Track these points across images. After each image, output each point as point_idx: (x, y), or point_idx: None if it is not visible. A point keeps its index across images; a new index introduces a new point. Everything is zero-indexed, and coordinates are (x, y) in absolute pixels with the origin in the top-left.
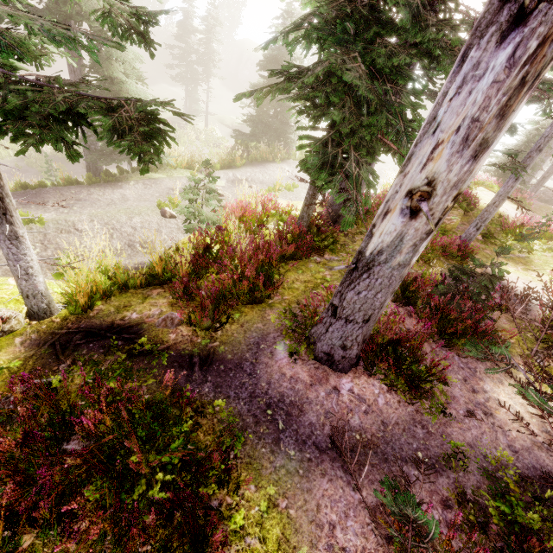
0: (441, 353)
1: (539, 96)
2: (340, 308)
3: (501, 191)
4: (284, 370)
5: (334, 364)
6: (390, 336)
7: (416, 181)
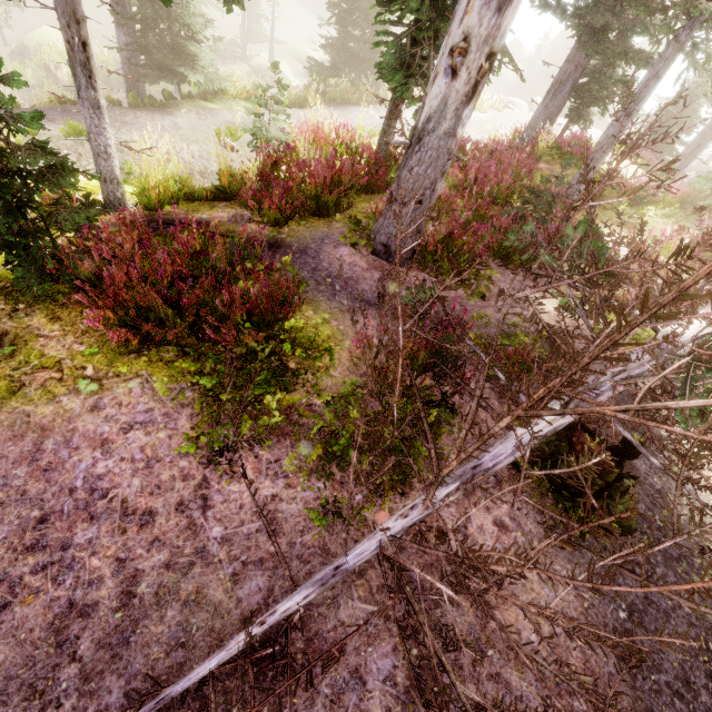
0: (498, 270)
1: (663, 3)
2: (396, 190)
3: (611, 132)
4: (345, 257)
5: (391, 256)
6: (444, 231)
7: (456, 37)
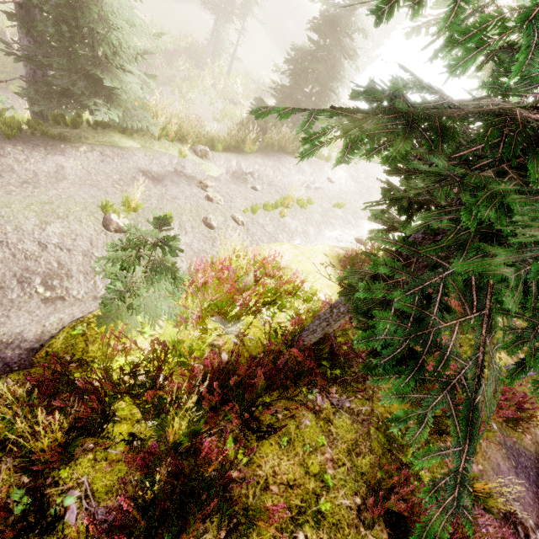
0: None
1: None
2: None
3: None
4: None
5: None
6: None
7: None
